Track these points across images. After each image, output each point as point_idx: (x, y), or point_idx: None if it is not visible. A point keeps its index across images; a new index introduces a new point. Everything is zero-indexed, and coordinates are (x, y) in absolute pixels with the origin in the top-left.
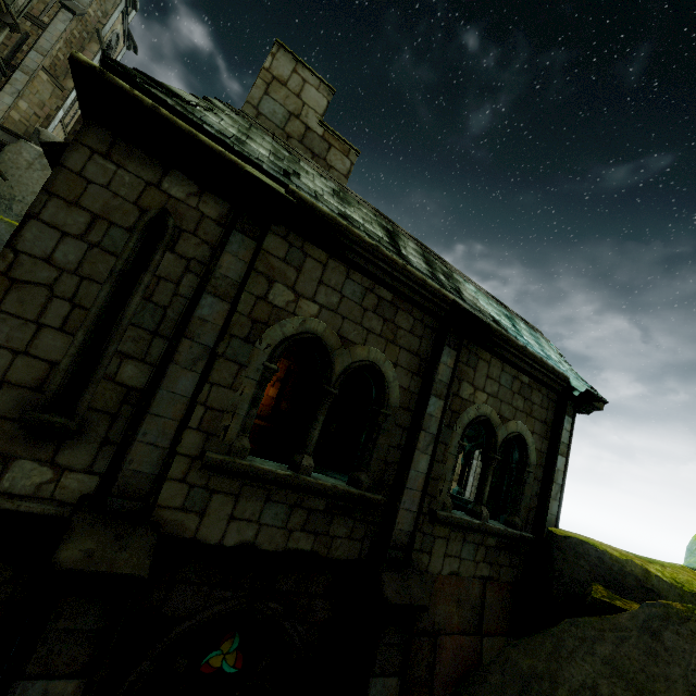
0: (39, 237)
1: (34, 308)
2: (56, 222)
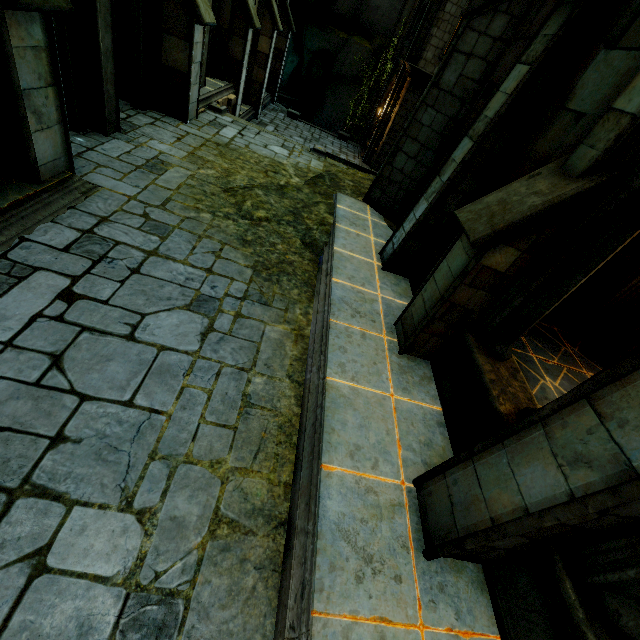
0: (448, 7)
1: (445, 28)
2: (452, 1)
